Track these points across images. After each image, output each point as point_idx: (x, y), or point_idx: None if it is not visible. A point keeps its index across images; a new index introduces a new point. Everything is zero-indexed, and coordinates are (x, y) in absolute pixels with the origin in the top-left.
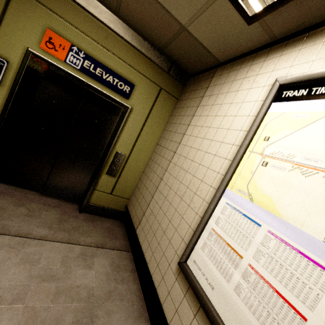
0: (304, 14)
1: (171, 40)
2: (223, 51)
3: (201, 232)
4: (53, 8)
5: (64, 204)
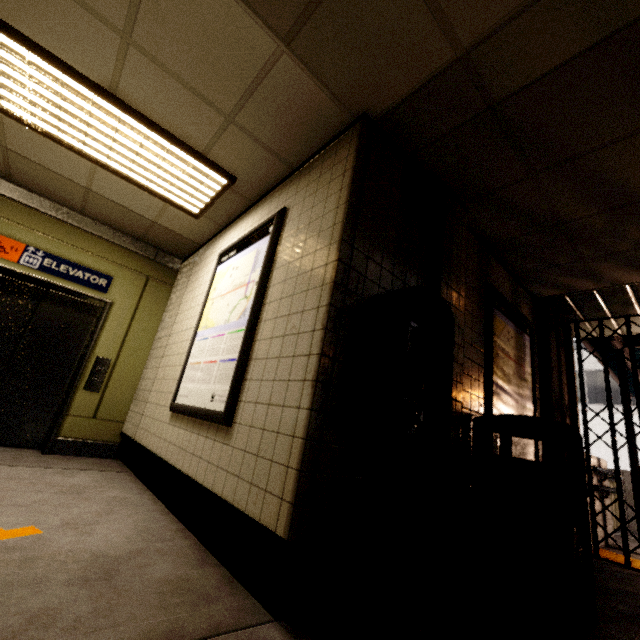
0: (225, 214)
1: (147, 231)
2: (196, 236)
3: (183, 372)
4: (3, 216)
5: (14, 450)
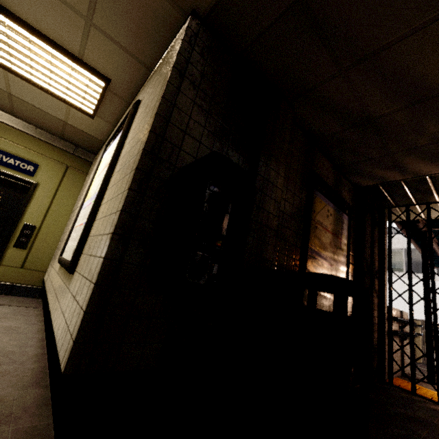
0: (113, 114)
1: (63, 130)
2: (99, 134)
3: (70, 234)
4: None
5: None
